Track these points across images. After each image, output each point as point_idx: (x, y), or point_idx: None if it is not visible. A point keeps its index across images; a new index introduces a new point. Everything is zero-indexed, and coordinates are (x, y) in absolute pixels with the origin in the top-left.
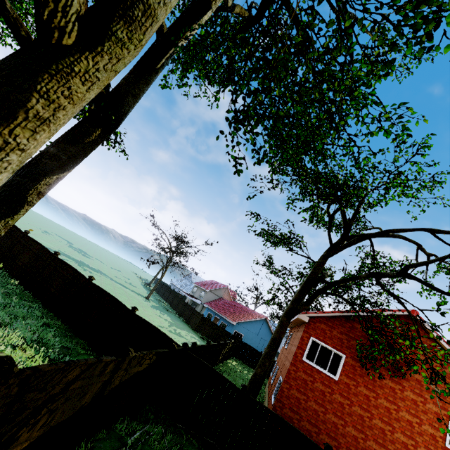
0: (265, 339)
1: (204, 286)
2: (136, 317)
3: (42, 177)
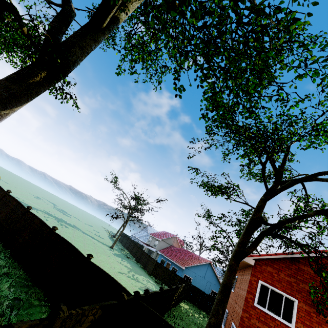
0: (211, 282)
1: (157, 236)
2: (91, 264)
3: None
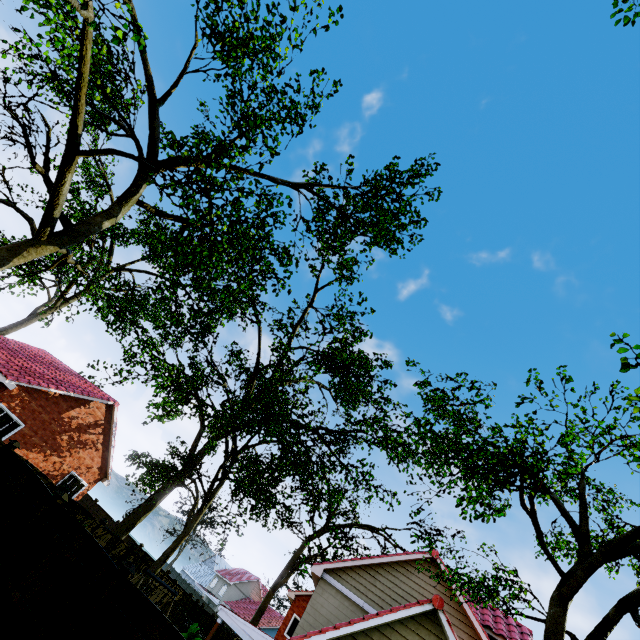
0: None
1: (228, 576)
2: (169, 578)
3: (164, 495)
